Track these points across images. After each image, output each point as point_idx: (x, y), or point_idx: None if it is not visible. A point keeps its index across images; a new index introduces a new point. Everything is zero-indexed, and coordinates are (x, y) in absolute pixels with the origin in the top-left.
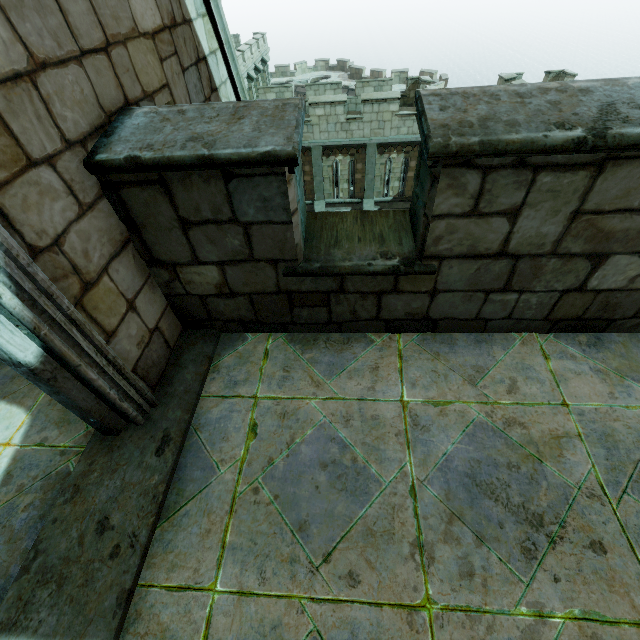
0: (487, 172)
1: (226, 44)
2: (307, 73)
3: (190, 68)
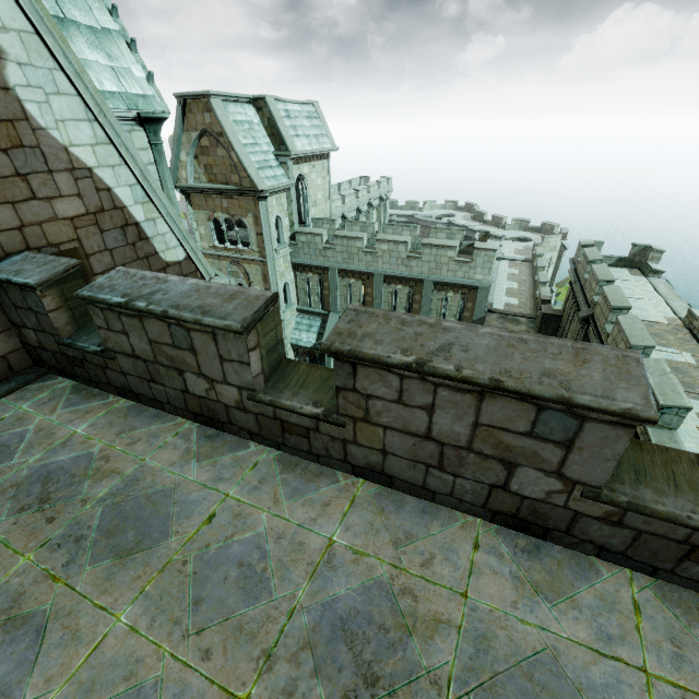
0: (103, 310)
1: (168, 215)
2: (435, 210)
3: (113, 230)
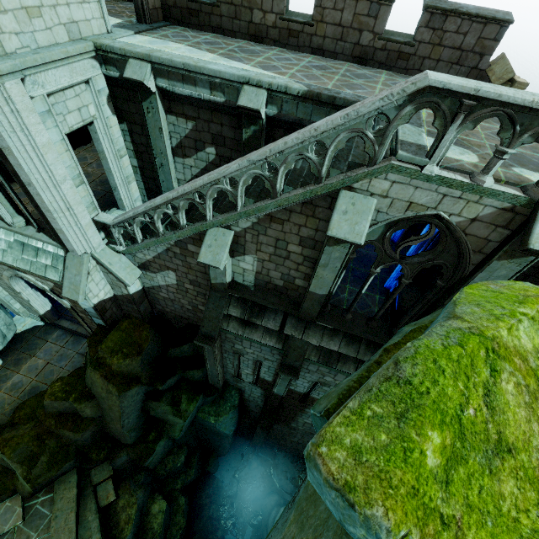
0: None
1: None
2: None
3: None
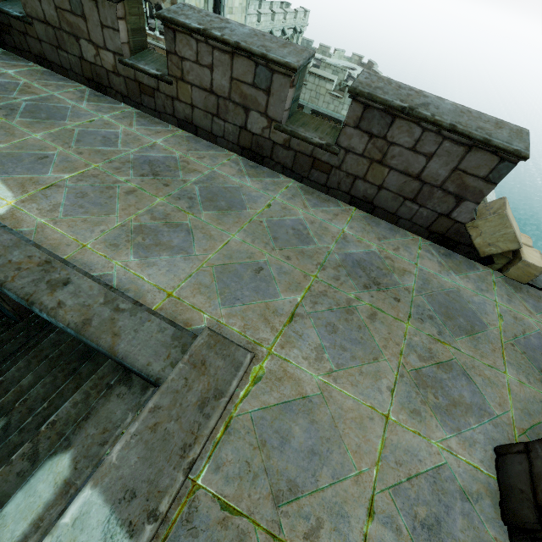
0: None
1: None
2: (342, 60)
3: None
